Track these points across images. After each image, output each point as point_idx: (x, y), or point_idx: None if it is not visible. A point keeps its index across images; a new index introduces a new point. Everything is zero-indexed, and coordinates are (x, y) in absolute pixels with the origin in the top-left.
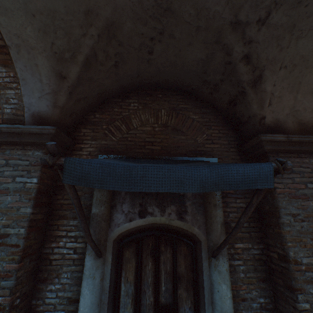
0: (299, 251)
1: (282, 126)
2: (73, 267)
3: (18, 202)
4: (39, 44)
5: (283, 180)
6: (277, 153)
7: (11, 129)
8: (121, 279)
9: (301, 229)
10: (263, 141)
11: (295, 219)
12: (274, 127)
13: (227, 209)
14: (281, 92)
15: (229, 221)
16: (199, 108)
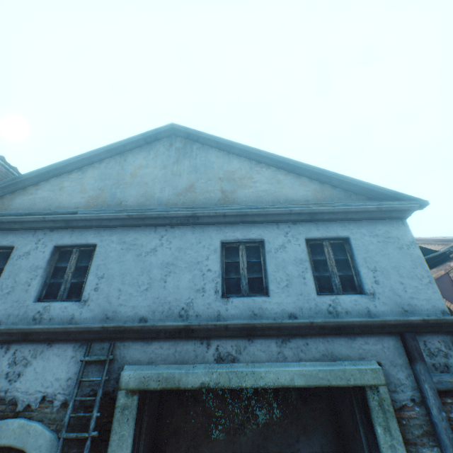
0: None
1: None
2: None
3: None
4: None
5: None
6: None
7: None
8: None
9: None
10: None
11: None
12: None
13: None
14: None
15: None
16: None
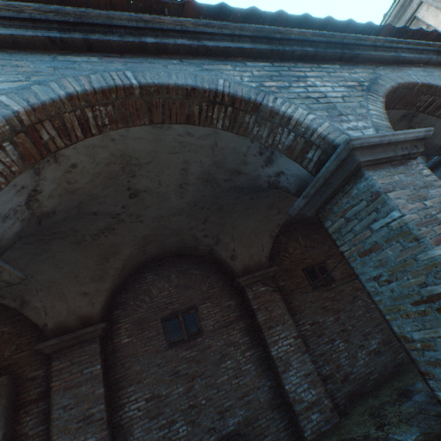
0: (63, 439)
1: (66, 325)
2: None
3: None
4: None
5: (62, 375)
6: (61, 350)
7: None
8: None
9: (70, 417)
10: (41, 348)
11: (65, 410)
12: (59, 328)
13: (28, 417)
14: (52, 302)
15: (28, 430)
16: (12, 317)
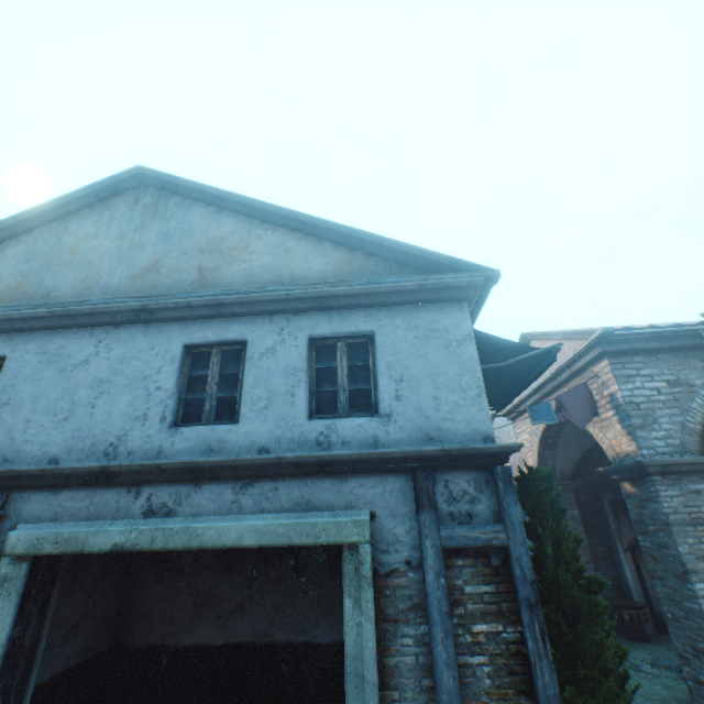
0: None
1: None
2: (604, 561)
3: (574, 524)
4: (574, 440)
5: None
6: None
7: (558, 483)
8: (639, 565)
9: None
10: None
11: None
12: None
13: None
14: None
15: None
16: None
